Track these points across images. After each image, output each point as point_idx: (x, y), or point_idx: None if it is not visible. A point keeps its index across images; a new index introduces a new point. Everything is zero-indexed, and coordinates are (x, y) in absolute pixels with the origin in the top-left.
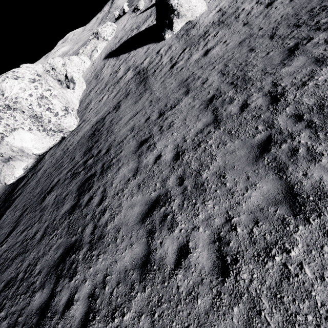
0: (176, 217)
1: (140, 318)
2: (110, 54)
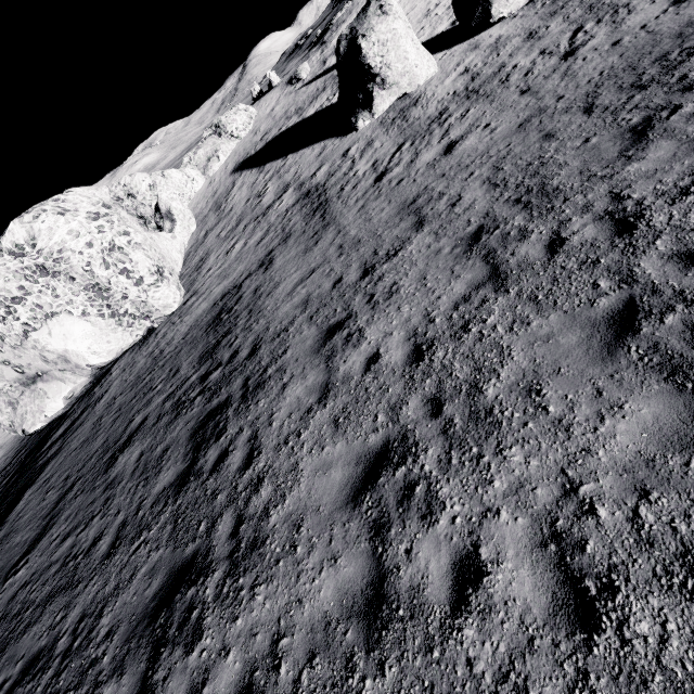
0: (436, 488)
1: None
2: (246, 162)
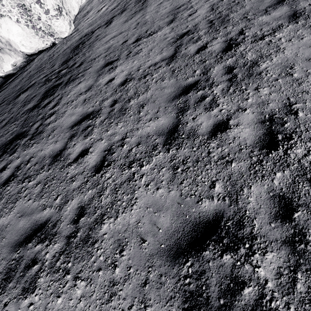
0: (94, 129)
1: (38, 185)
2: None
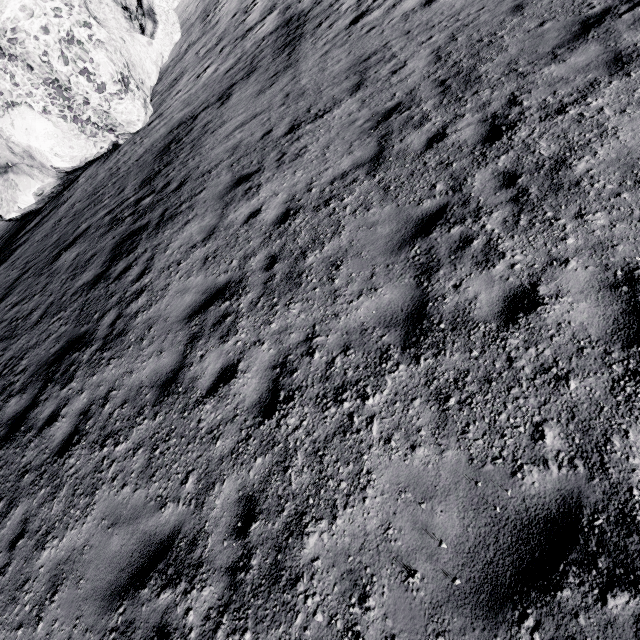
0: (239, 320)
1: (137, 451)
2: None
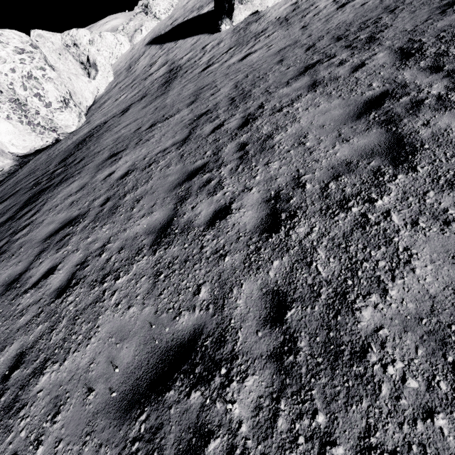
0: (72, 238)
1: None
2: (156, 39)
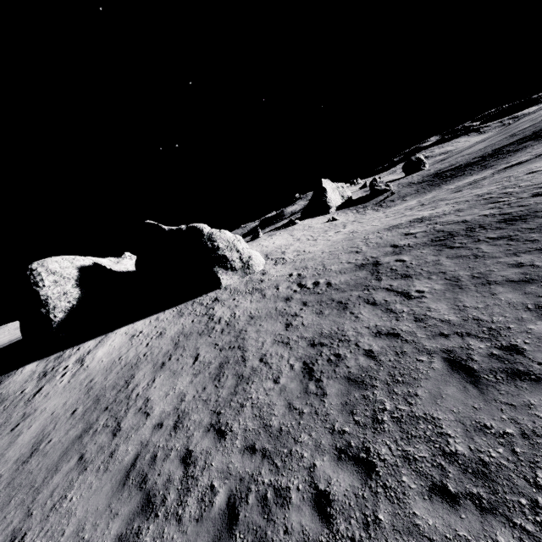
0: None
1: None
2: None
